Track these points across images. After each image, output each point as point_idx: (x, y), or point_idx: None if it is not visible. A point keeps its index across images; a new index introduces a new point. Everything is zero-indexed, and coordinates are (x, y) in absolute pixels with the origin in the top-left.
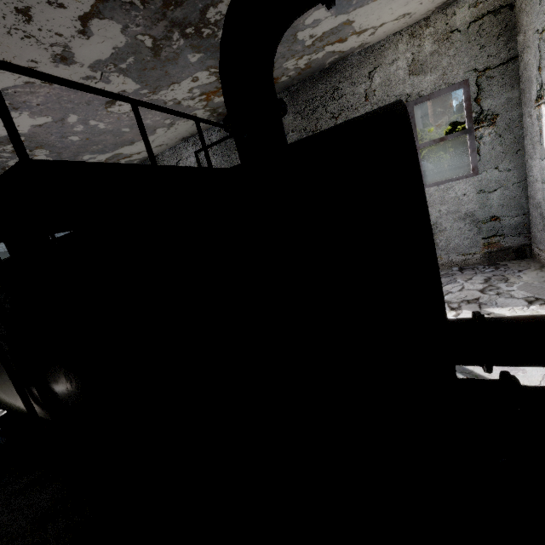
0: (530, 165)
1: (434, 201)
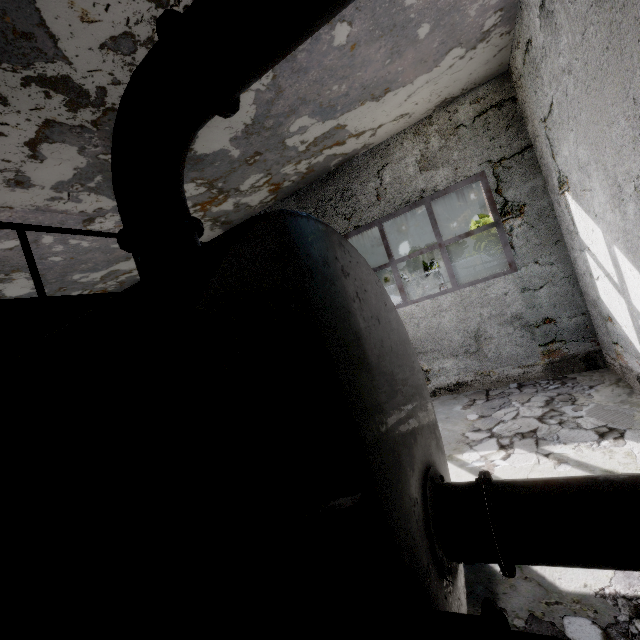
0: (573, 257)
1: (472, 303)
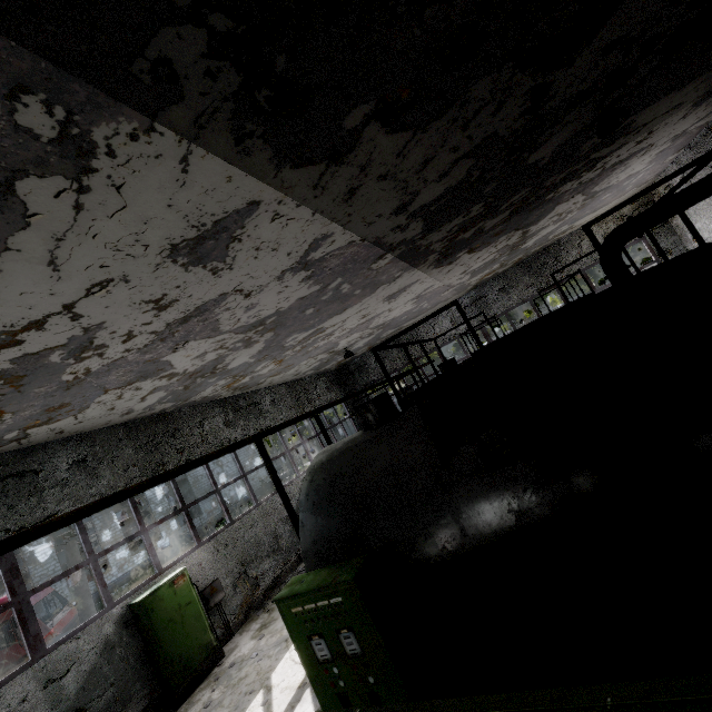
0: None
1: None
